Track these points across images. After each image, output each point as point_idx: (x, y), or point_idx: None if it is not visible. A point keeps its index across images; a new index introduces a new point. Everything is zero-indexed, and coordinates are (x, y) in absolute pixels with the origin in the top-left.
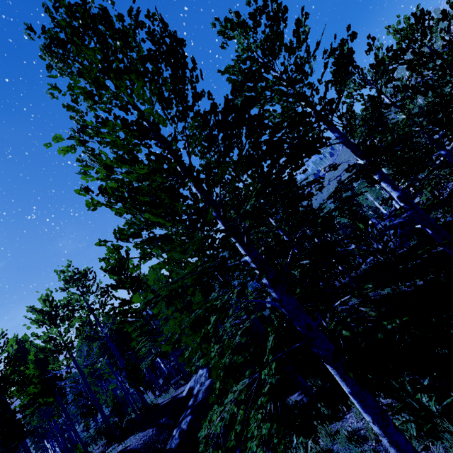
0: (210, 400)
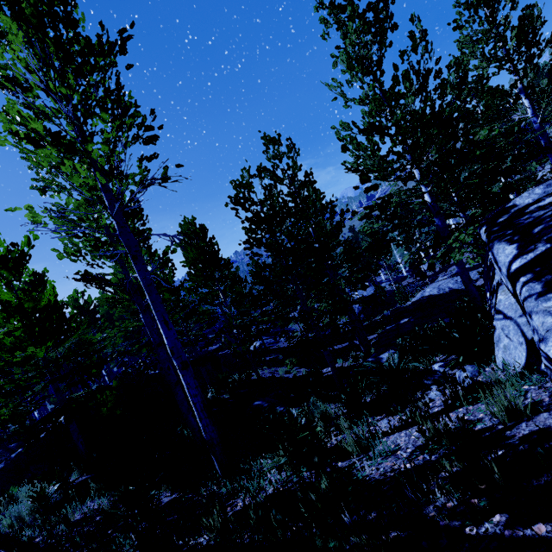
0: None
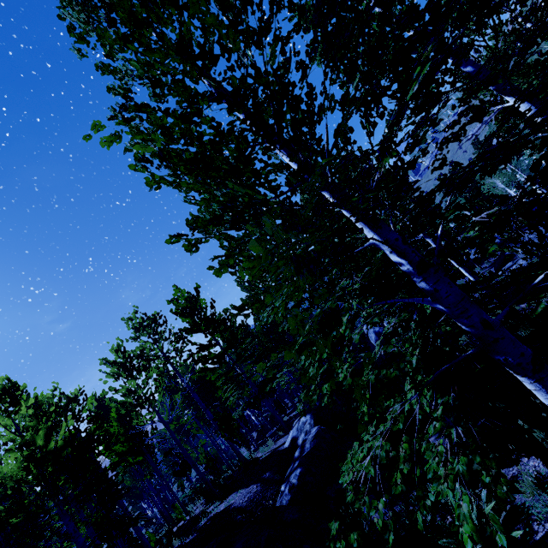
0: (359, 429)
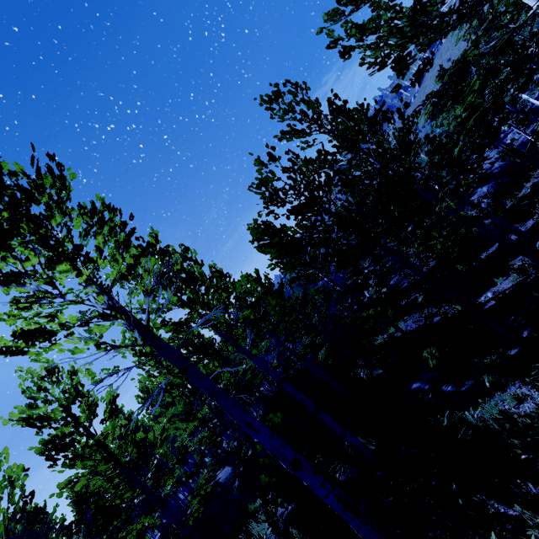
0: None
